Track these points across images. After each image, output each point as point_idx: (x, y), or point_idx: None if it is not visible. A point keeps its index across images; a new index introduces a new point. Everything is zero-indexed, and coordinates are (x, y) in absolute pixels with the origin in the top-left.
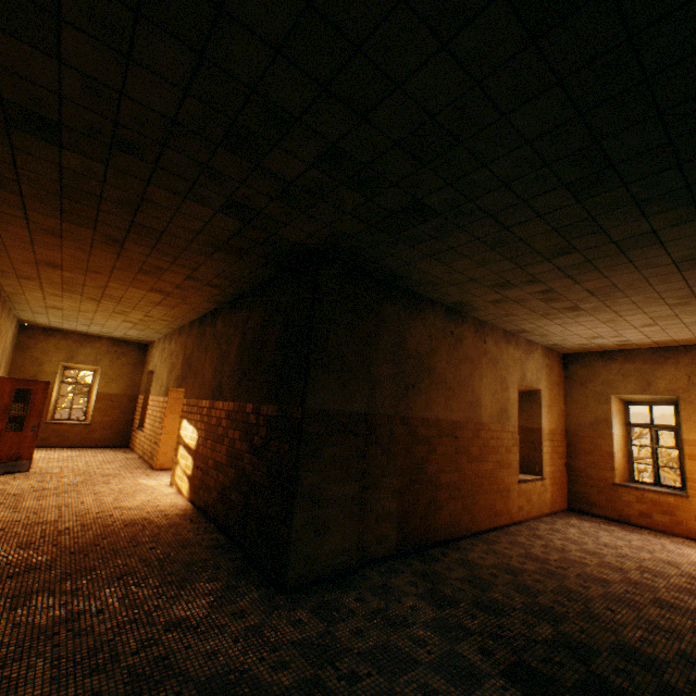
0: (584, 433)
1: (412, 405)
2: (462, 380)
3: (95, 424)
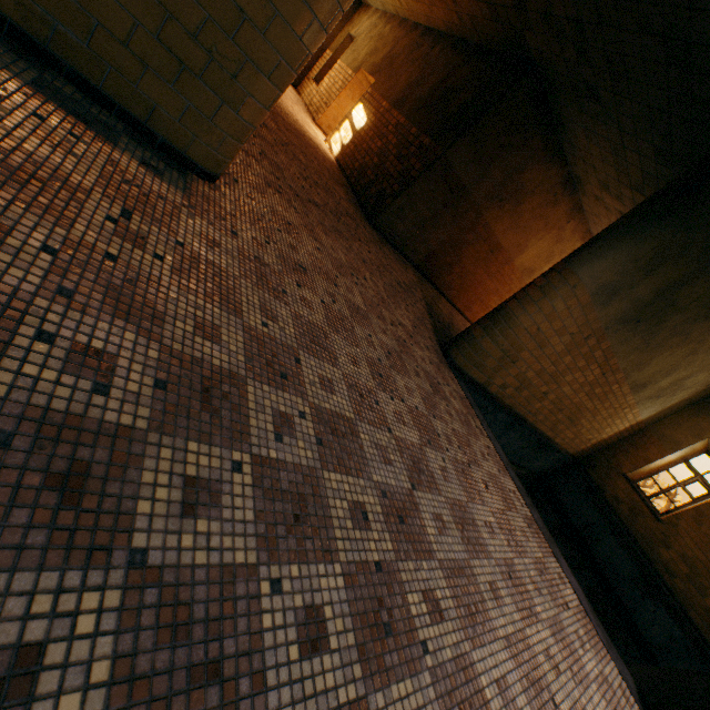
0: None
1: (490, 210)
2: (529, 228)
3: None
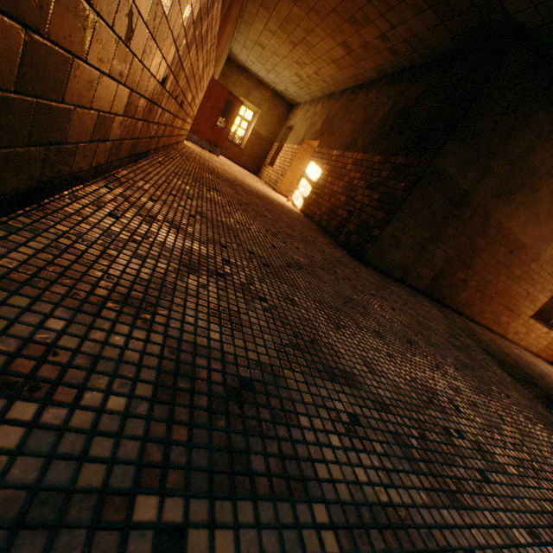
0: None
1: (499, 208)
2: (552, 214)
3: (245, 151)
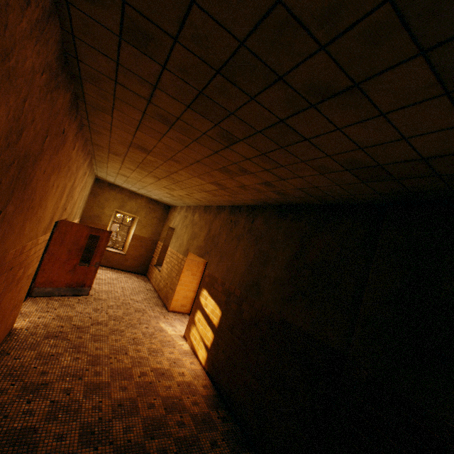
0: None
1: None
2: None
3: (128, 255)
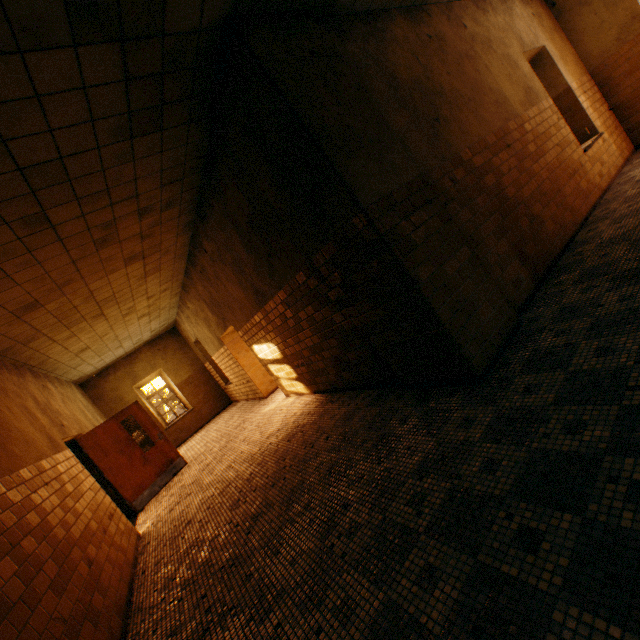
0: (614, 57)
1: (450, 141)
2: (473, 83)
3: (196, 406)
